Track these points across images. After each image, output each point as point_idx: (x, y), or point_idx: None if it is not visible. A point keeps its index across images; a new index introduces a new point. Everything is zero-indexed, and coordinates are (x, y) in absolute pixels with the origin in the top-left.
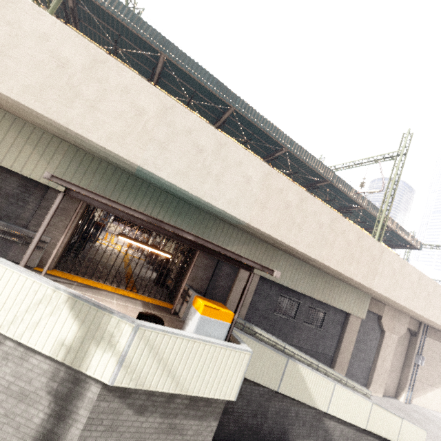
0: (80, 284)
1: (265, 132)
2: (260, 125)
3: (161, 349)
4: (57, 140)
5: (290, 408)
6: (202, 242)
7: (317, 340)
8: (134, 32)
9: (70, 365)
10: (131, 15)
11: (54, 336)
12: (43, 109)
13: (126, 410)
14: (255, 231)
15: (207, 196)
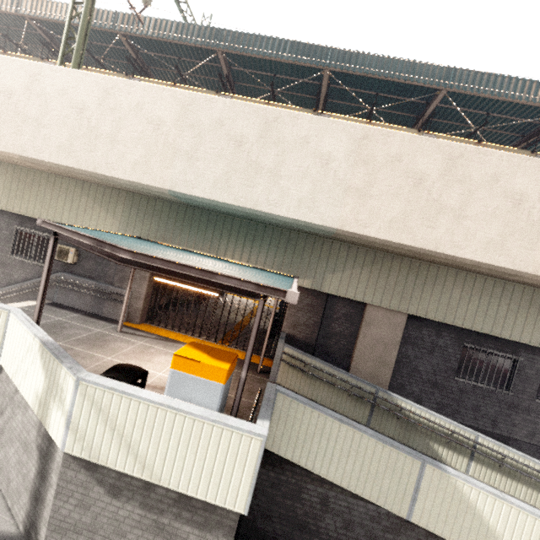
0: (159, 337)
1: (391, 80)
2: (377, 72)
3: (112, 413)
4: (116, 192)
5: None
6: (143, 259)
7: None
8: (183, 44)
9: (41, 420)
10: (175, 26)
11: (33, 387)
12: (74, 162)
13: (96, 486)
14: (359, 239)
15: (261, 203)
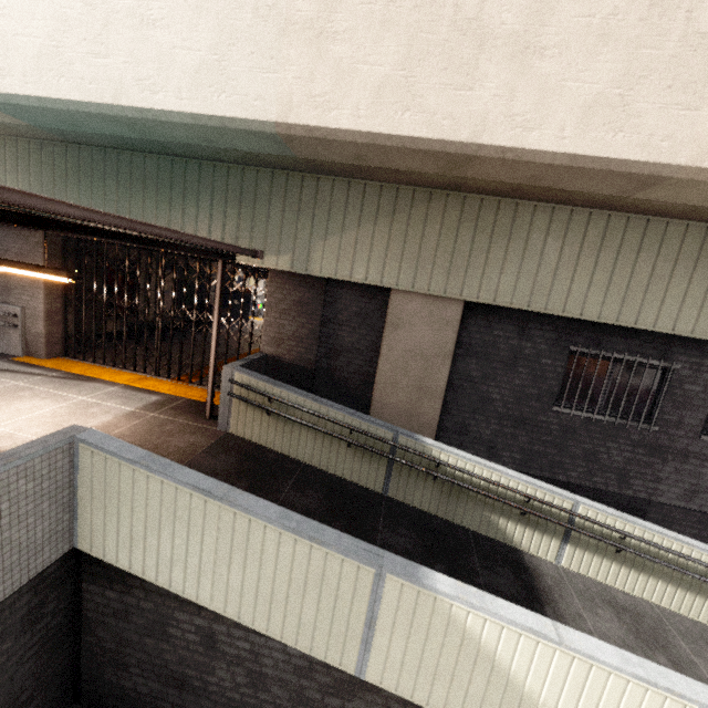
0: (64, 375)
1: None
2: None
3: None
4: None
5: None
6: None
7: None
8: None
9: None
10: None
11: None
12: None
13: None
14: (327, 142)
15: (127, 88)
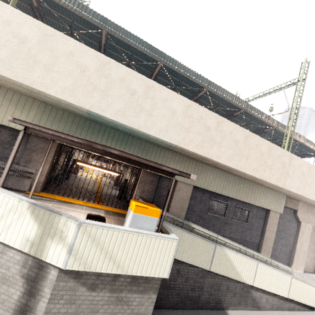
0: (59, 201)
1: (188, 78)
2: (183, 73)
3: (102, 240)
4: (31, 100)
5: (221, 283)
6: (126, 155)
7: (244, 232)
8: (80, 16)
9: (34, 255)
10: (77, 3)
11: (21, 235)
12: (12, 75)
13: (80, 287)
14: (183, 151)
15: (142, 127)
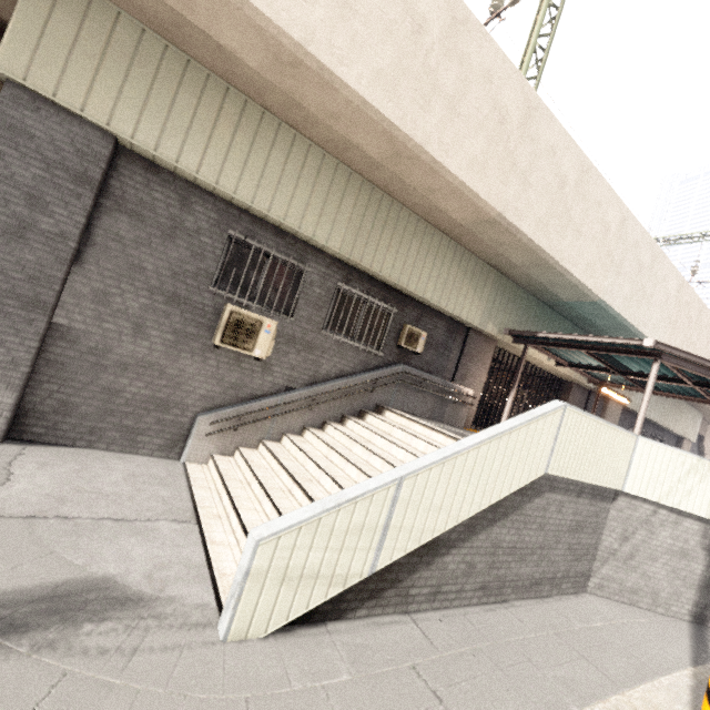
0: None
1: None
2: None
3: None
4: (486, 268)
5: None
6: None
7: None
8: None
9: None
10: None
11: (706, 501)
12: (547, 245)
13: None
14: None
15: (640, 323)
